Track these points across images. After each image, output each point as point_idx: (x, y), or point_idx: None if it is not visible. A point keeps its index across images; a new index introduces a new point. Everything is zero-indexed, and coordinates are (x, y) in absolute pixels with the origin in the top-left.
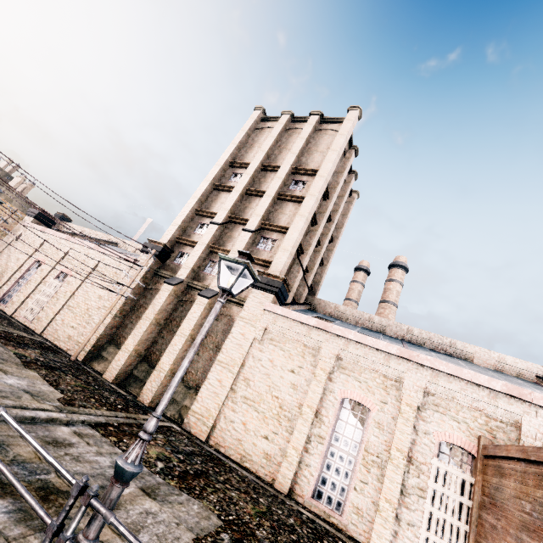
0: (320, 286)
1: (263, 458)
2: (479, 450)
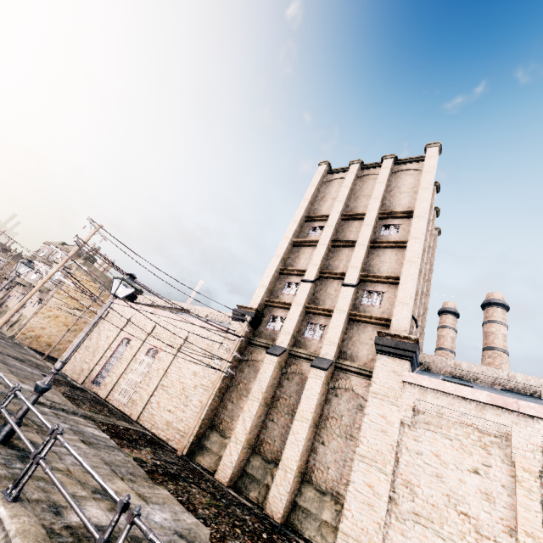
0: (423, 338)
1: None
2: None
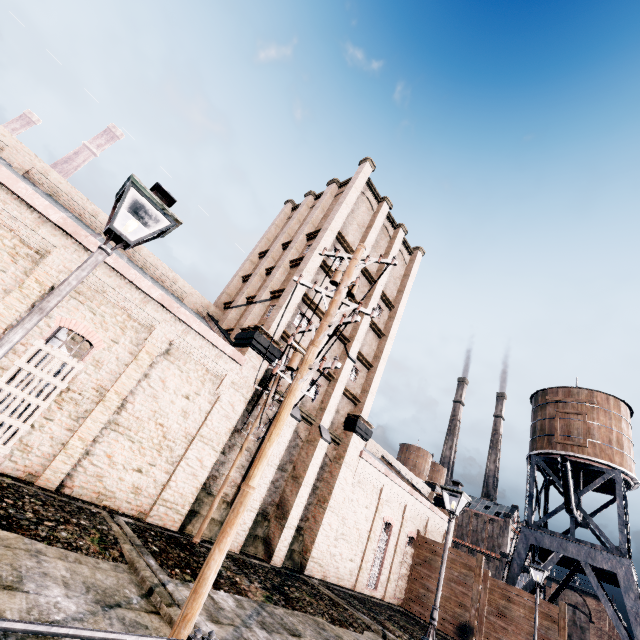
0: None
1: (349, 575)
2: (419, 538)
